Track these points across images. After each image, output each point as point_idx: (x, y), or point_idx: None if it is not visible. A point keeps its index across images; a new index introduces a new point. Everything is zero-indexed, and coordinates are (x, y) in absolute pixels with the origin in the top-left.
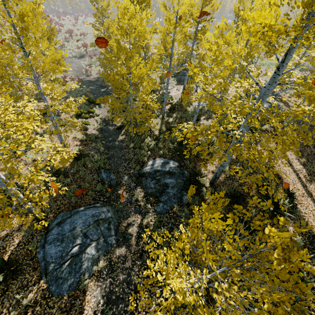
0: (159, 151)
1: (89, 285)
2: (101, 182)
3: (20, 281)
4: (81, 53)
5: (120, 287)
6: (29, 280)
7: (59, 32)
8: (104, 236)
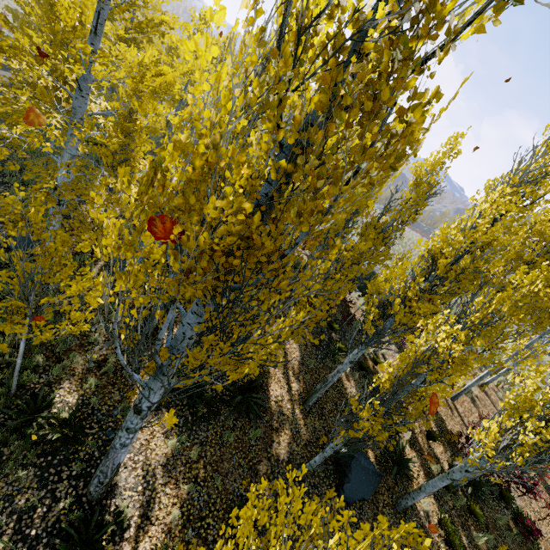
0: None
1: None
2: None
3: None
4: None
5: None
6: None
7: None
8: None
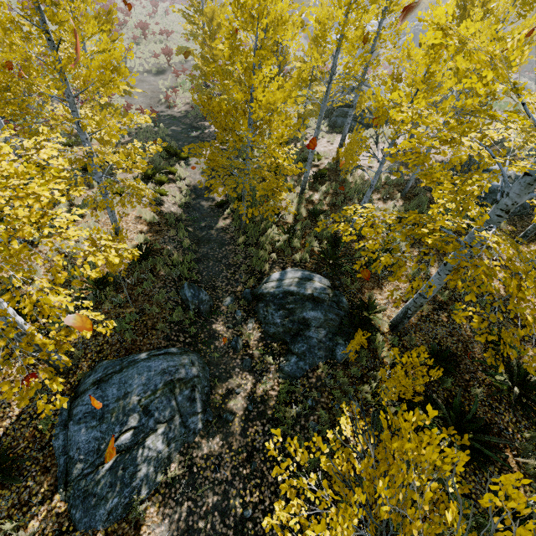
0: (292, 255)
1: (148, 512)
2: (182, 306)
3: (17, 493)
4: (160, 67)
5: (208, 520)
6: (33, 492)
7: (123, 26)
8: (182, 413)
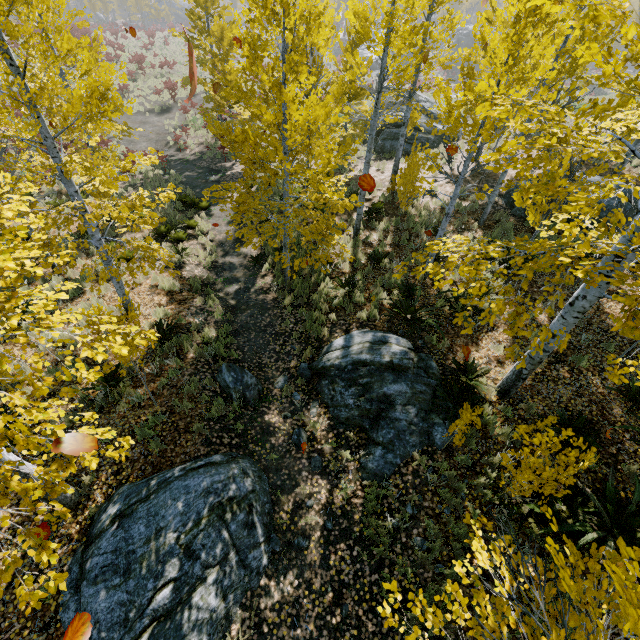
0: (356, 313)
1: None
2: (222, 396)
3: None
4: (165, 104)
5: None
6: None
7: (115, 61)
8: (239, 547)
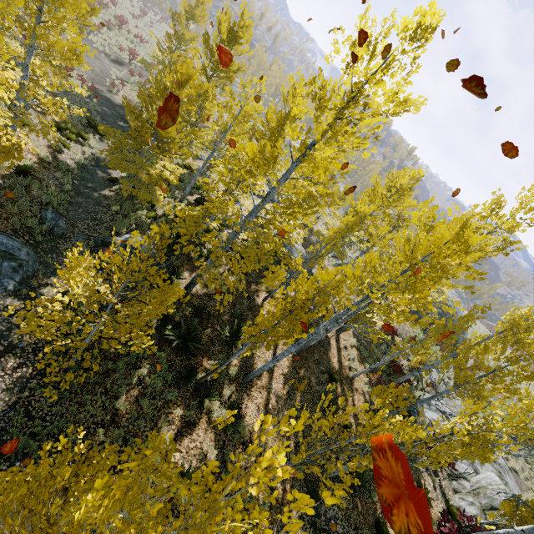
0: (147, 232)
1: None
2: (39, 221)
3: None
4: (121, 59)
5: None
6: None
7: (104, 7)
8: (3, 273)
